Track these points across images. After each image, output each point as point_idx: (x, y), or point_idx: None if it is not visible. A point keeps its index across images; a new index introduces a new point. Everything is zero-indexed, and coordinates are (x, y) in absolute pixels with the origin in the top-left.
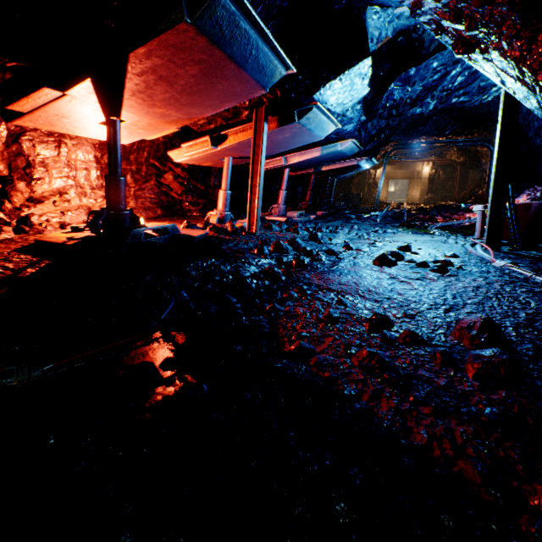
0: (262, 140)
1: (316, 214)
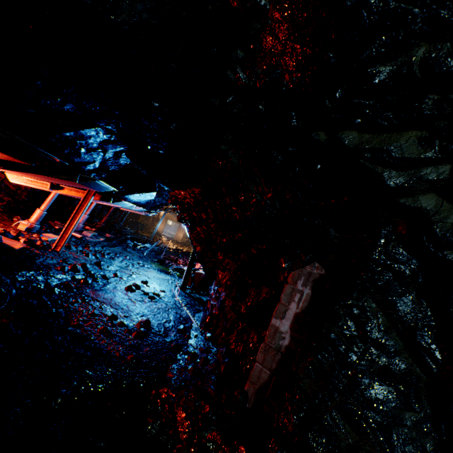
0: (87, 204)
1: (105, 235)
